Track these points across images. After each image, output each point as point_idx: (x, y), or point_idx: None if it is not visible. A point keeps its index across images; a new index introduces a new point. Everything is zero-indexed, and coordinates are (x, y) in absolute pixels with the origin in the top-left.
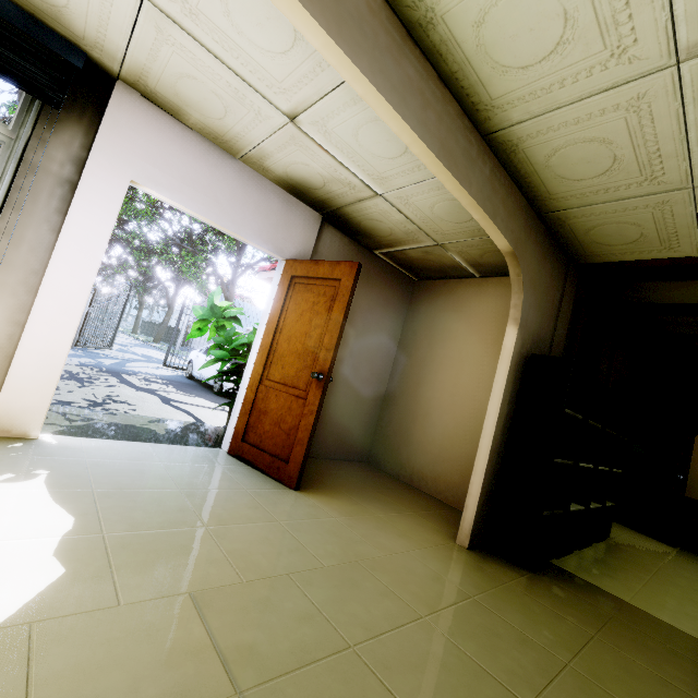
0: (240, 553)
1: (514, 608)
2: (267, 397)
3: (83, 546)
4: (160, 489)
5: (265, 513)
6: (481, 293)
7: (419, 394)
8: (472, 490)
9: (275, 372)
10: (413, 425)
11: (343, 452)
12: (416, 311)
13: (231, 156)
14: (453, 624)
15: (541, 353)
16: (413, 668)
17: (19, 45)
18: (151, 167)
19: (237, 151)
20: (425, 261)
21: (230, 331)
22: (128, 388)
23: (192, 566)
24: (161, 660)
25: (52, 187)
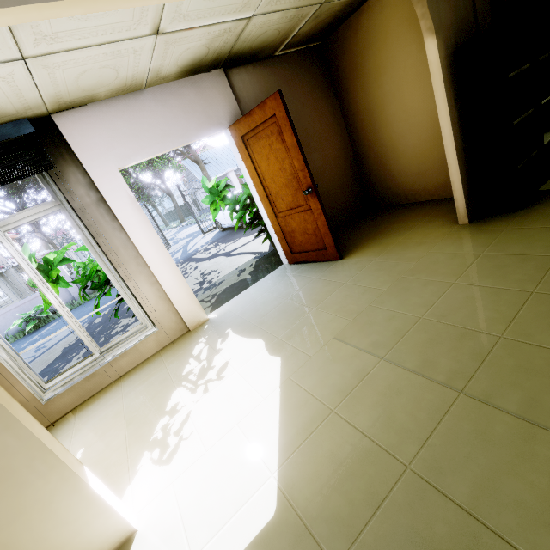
0: (340, 310)
1: (513, 243)
2: (287, 223)
3: (276, 347)
4: (279, 305)
5: (335, 283)
6: (385, 9)
7: (379, 138)
8: (455, 187)
9: (280, 206)
10: (388, 163)
11: (351, 214)
12: (337, 72)
13: (139, 91)
14: (474, 276)
15: (468, 33)
16: (458, 309)
17: (6, 153)
18: (117, 151)
19: (140, 85)
20: (319, 24)
21: (232, 197)
22: (204, 263)
23: (324, 328)
24: (344, 364)
25: (97, 211)
